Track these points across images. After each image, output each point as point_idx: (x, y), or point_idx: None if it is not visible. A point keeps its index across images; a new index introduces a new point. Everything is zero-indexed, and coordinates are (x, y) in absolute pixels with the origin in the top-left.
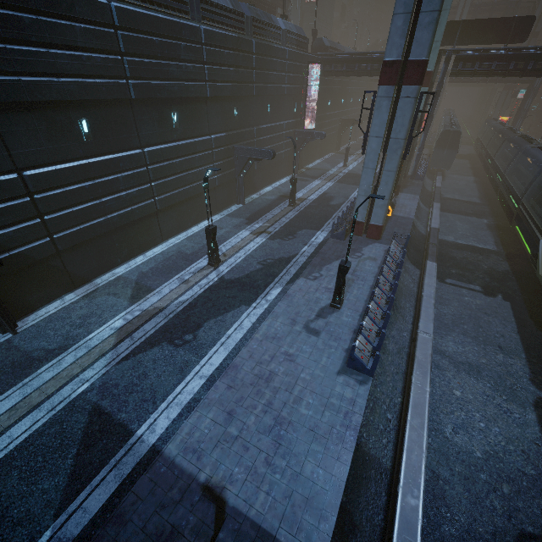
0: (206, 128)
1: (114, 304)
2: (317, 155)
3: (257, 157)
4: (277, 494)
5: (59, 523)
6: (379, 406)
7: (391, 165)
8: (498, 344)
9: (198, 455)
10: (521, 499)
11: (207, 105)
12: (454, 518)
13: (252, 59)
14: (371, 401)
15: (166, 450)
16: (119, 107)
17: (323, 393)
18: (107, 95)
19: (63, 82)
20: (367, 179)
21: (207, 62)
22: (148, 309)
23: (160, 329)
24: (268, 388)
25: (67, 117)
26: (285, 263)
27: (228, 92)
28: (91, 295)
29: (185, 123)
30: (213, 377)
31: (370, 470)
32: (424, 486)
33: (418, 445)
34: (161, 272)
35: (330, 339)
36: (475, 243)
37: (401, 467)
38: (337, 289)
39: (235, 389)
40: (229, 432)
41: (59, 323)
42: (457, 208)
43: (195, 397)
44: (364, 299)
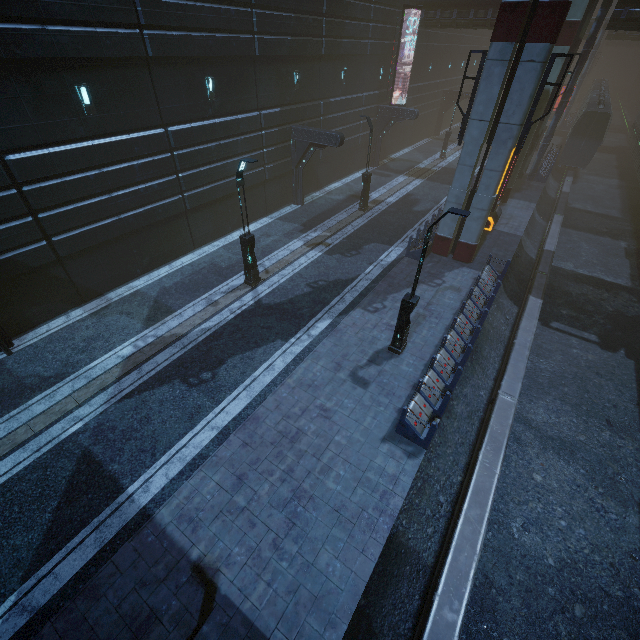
0: (253, 100)
1: (126, 326)
2: (407, 141)
3: (319, 143)
4: (280, 587)
5: (26, 588)
6: (431, 485)
7: (496, 162)
8: (606, 417)
9: (194, 525)
10: (596, 627)
11: (256, 68)
12: (502, 639)
13: (322, 1)
14: (420, 480)
15: (158, 516)
16: (132, 69)
17: (359, 464)
18: (113, 51)
19: (50, 31)
20: (462, 180)
21: (255, 4)
22: (164, 336)
23: (174, 363)
24: (291, 450)
25: (60, 81)
26: (341, 288)
27: (285, 50)
28: (100, 313)
29: (225, 93)
30: (228, 429)
31: (404, 566)
32: (469, 598)
33: (471, 543)
34: (186, 289)
35: (381, 393)
36: (602, 275)
37: (443, 570)
38: (398, 329)
39: (252, 447)
40: (236, 501)
41: (60, 345)
42: (587, 224)
43: (202, 453)
44: (435, 343)
